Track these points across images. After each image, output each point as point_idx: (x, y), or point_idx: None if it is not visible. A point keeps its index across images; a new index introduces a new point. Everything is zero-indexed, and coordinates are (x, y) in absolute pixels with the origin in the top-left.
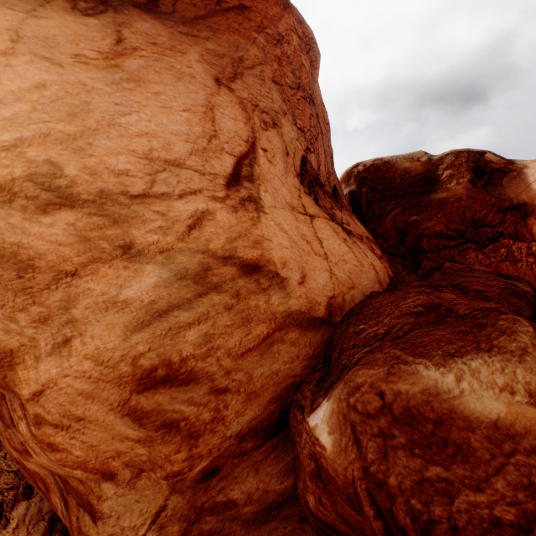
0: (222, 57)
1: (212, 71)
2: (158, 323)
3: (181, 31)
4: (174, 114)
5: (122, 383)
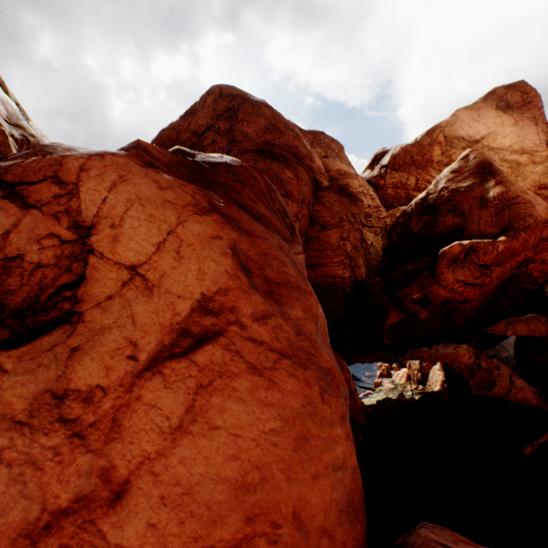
0: (529, 118)
1: (532, 123)
2: (545, 175)
3: (518, 113)
4: (533, 135)
5: (536, 186)
